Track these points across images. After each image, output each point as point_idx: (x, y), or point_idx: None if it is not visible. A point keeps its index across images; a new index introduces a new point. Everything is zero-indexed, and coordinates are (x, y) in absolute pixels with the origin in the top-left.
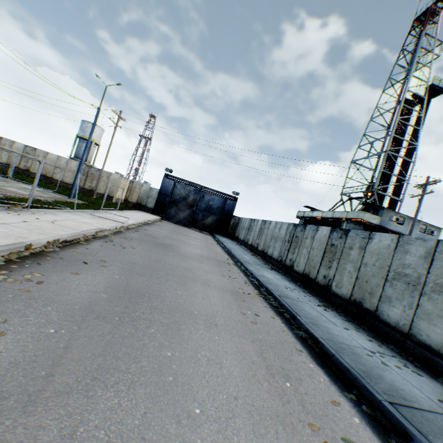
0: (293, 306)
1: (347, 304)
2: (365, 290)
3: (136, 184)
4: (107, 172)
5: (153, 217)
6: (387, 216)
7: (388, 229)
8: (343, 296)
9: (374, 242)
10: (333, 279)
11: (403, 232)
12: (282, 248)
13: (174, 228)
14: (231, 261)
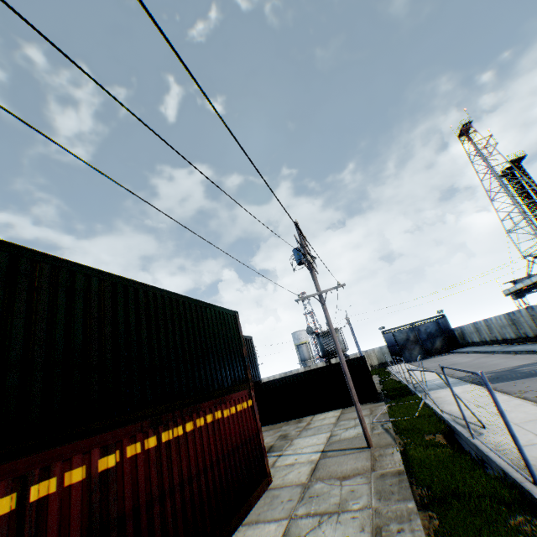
0: (532, 349)
1: None
2: None
3: (369, 351)
4: (353, 354)
5: (403, 364)
6: None
7: None
8: None
9: None
10: None
11: None
12: (511, 330)
13: (428, 362)
14: (489, 354)
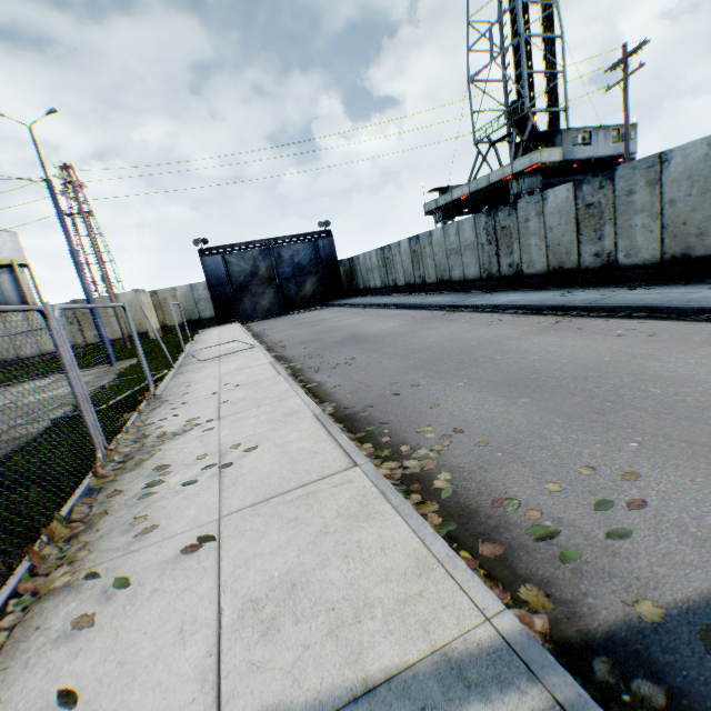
0: (628, 302)
1: (661, 267)
2: (687, 235)
3: (164, 293)
4: (108, 297)
5: (233, 326)
6: (569, 141)
7: (576, 160)
8: (647, 262)
9: (673, 164)
10: (615, 251)
11: (594, 156)
12: (481, 259)
13: (286, 323)
14: (436, 312)
